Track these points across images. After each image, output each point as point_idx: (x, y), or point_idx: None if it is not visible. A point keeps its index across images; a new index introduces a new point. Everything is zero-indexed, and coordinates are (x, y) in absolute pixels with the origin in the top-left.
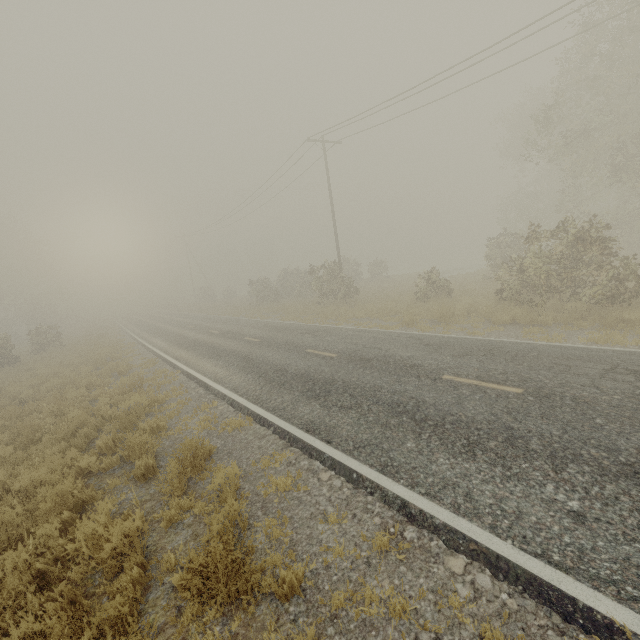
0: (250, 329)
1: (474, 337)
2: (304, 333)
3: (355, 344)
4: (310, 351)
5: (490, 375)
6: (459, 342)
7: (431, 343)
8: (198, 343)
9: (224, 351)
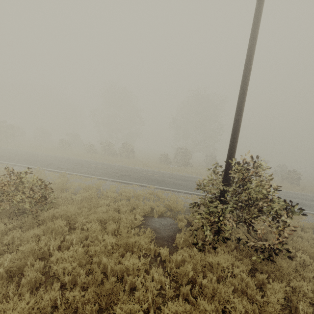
0: (182, 182)
1: (33, 166)
2: (127, 175)
3: (86, 167)
4: (103, 166)
5: (41, 158)
6: (41, 165)
7: (53, 165)
8: (184, 176)
9: (149, 171)
